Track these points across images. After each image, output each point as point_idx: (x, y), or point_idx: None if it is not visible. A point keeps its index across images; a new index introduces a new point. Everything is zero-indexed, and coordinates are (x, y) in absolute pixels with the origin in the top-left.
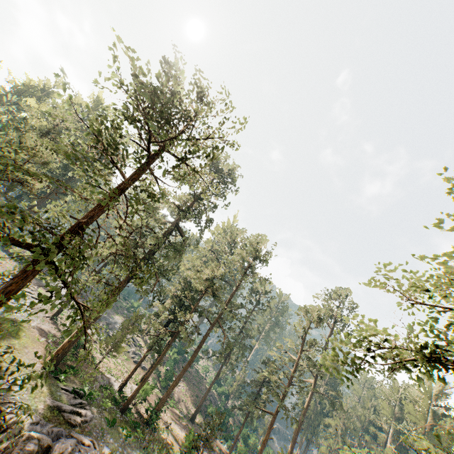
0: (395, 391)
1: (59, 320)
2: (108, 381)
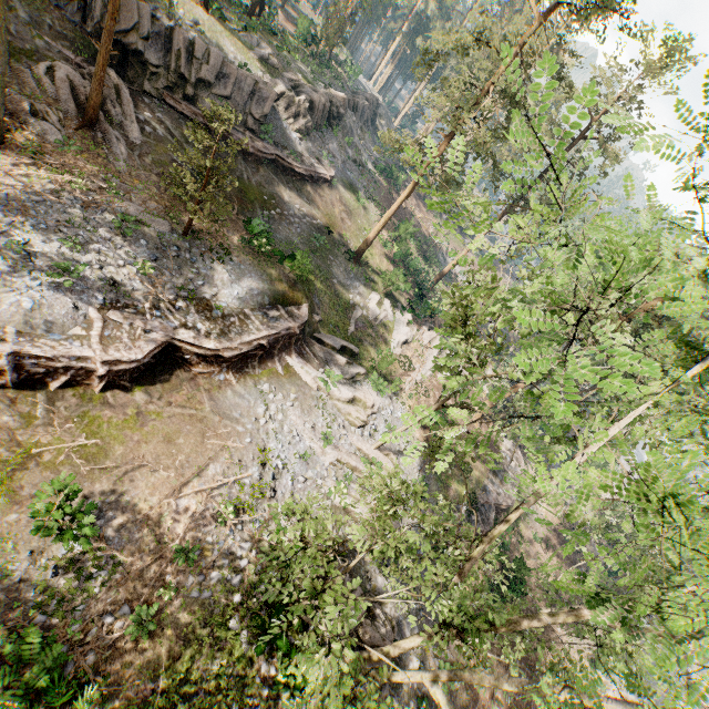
0: None
1: None
2: None
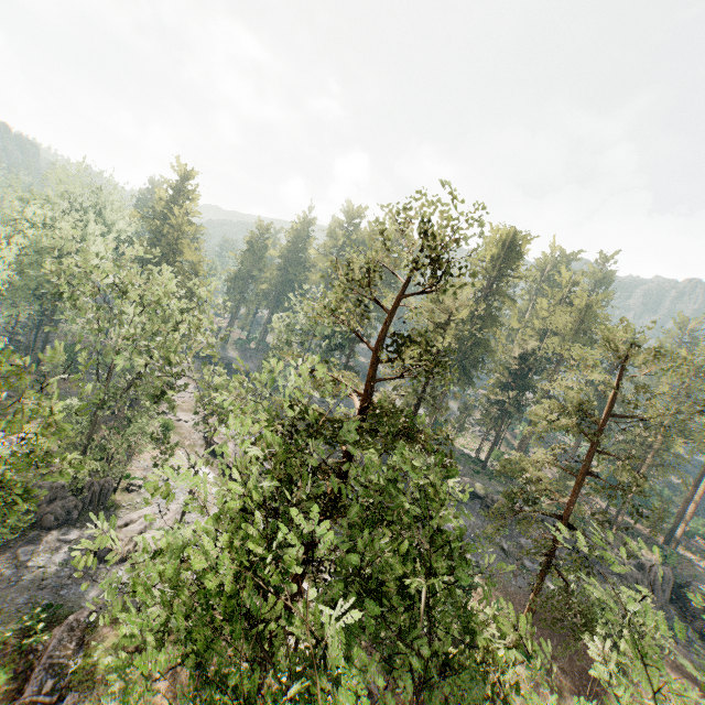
0: None
1: None
2: (465, 452)
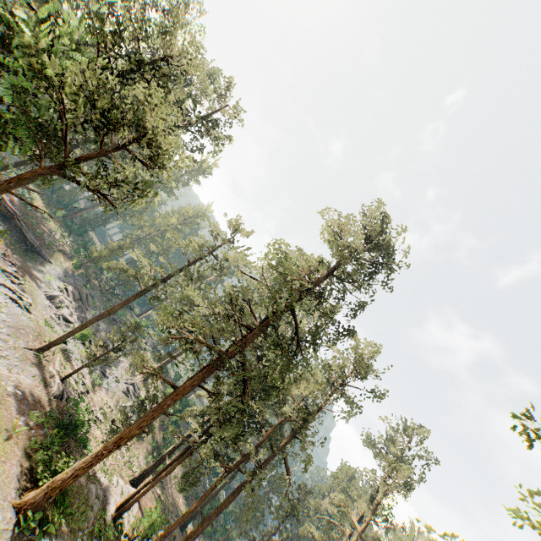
0: (409, 538)
1: (47, 353)
2: (102, 497)
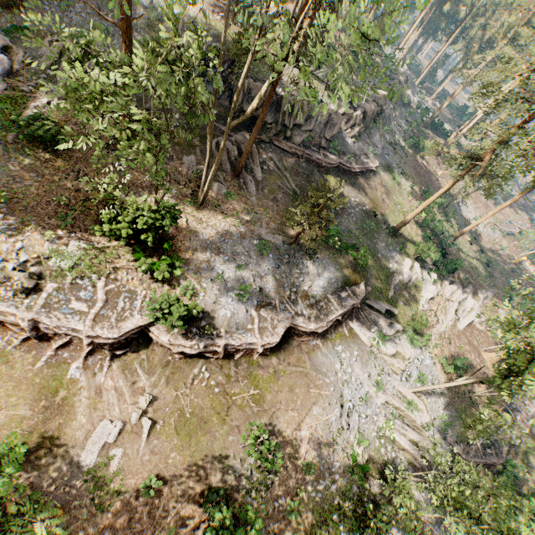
0: None
1: None
2: None
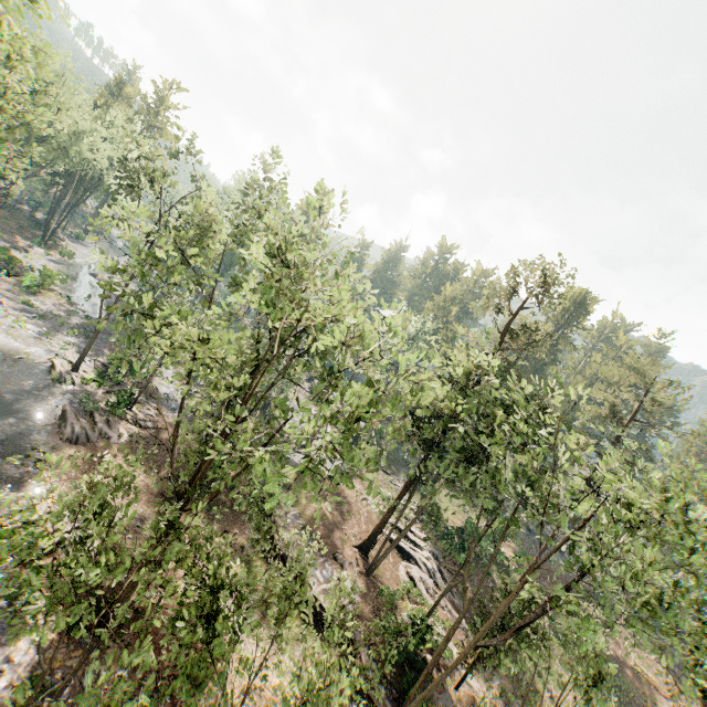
0: None
1: None
2: None
